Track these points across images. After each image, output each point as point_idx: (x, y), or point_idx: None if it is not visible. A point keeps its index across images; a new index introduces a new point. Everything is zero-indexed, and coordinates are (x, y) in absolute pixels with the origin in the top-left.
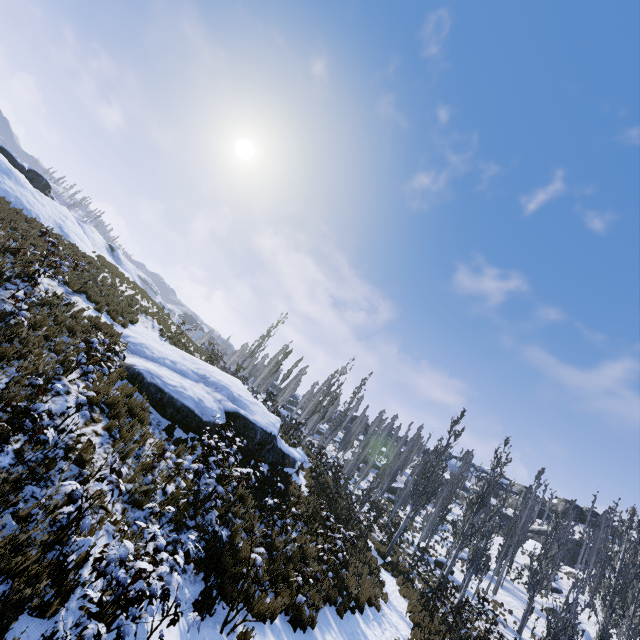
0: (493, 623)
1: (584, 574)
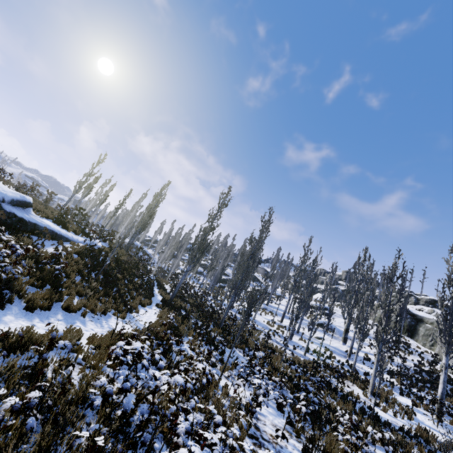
0: (253, 328)
1: (325, 287)
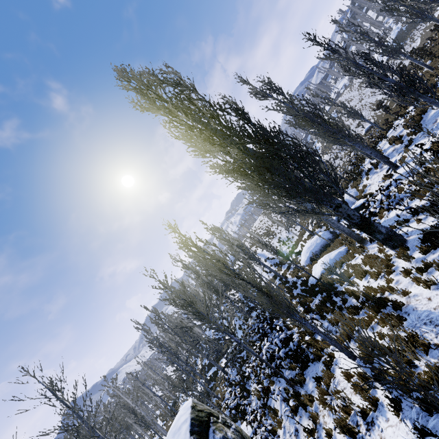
0: None
1: None
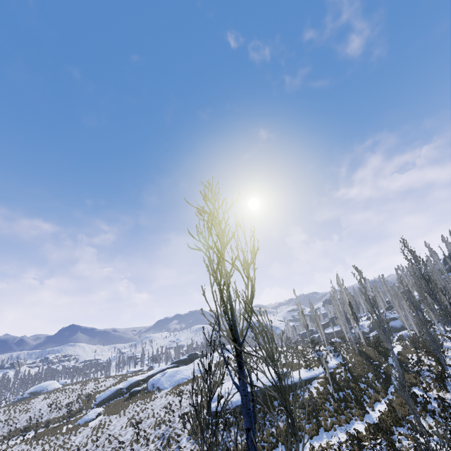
0: None
1: None
